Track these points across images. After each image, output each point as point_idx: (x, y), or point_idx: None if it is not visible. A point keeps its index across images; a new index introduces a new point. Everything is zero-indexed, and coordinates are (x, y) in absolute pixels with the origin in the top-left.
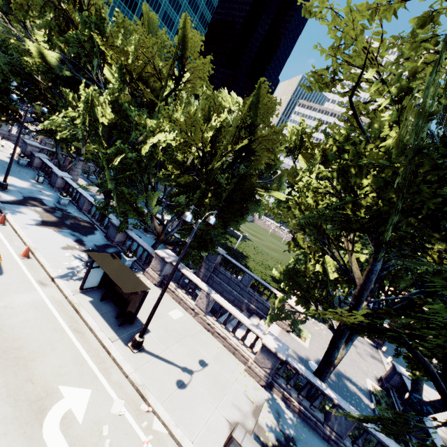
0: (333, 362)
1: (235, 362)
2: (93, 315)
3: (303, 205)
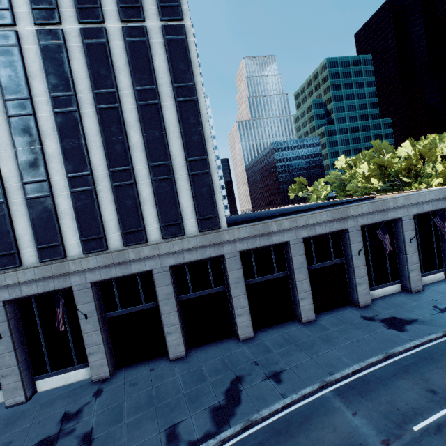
0: None
1: None
2: None
3: None
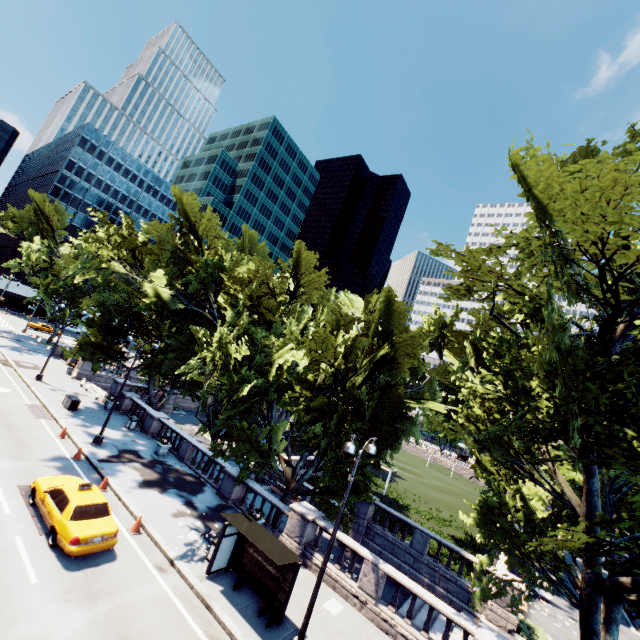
0: None
1: None
2: (230, 612)
3: (473, 416)
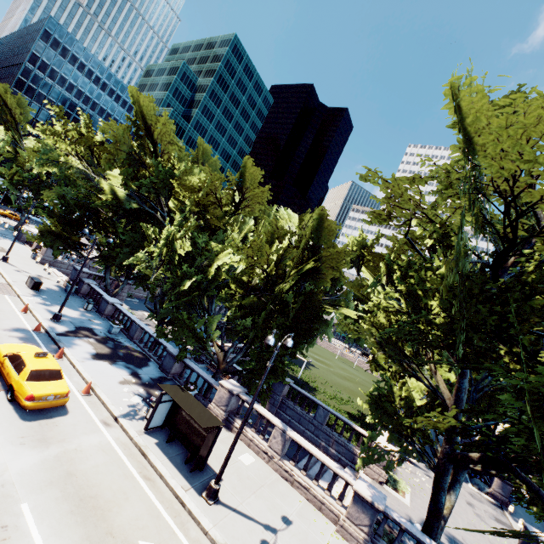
0: (442, 511)
1: (323, 520)
2: (162, 459)
3: (377, 323)
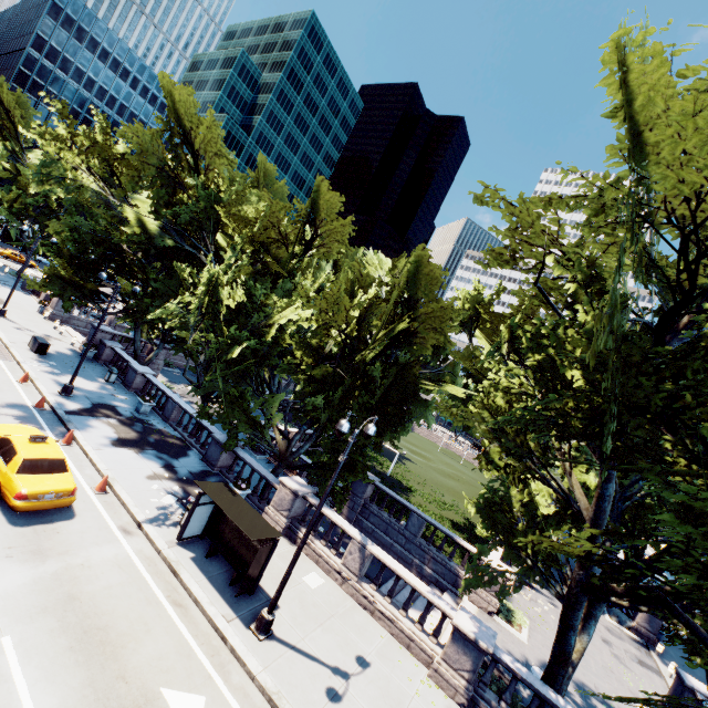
0: (570, 656)
1: (412, 661)
2: (198, 579)
3: (493, 405)
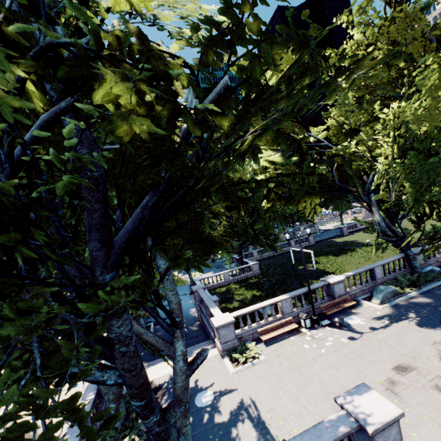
0: None
1: None
2: None
3: None
